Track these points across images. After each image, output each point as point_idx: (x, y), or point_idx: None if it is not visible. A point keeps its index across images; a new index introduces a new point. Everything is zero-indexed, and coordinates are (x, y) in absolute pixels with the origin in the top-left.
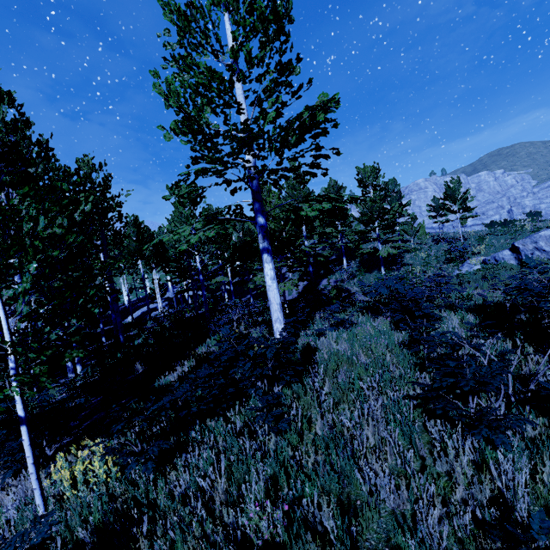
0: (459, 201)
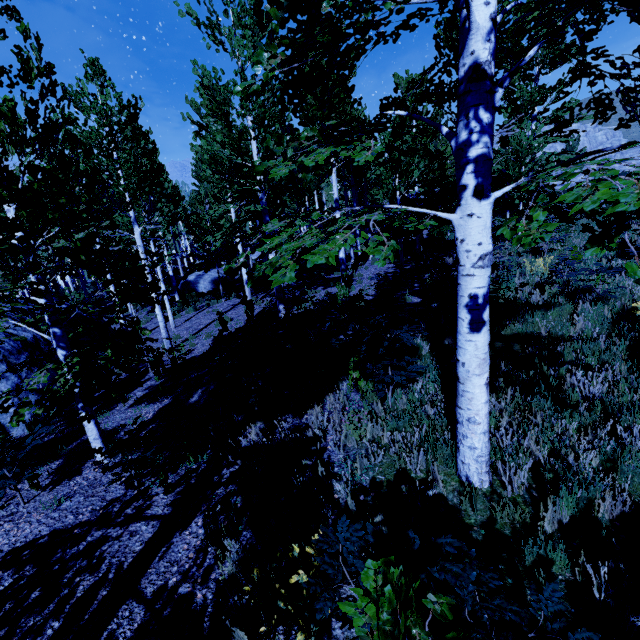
0: None
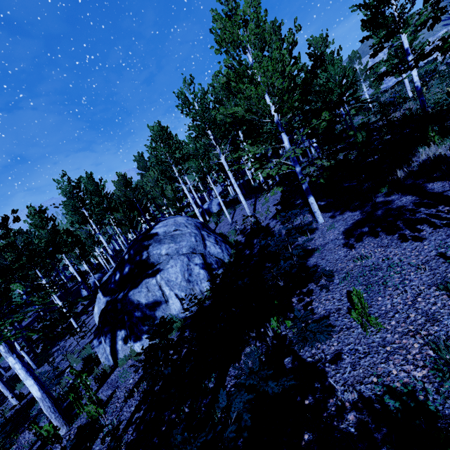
0: None
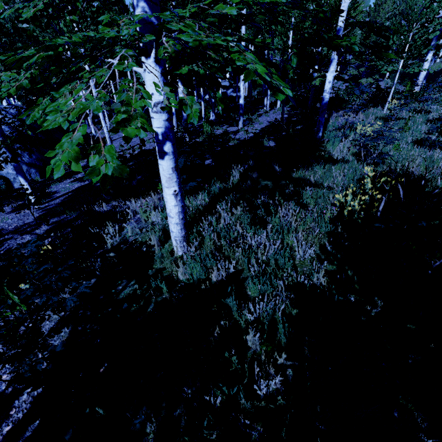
0: None
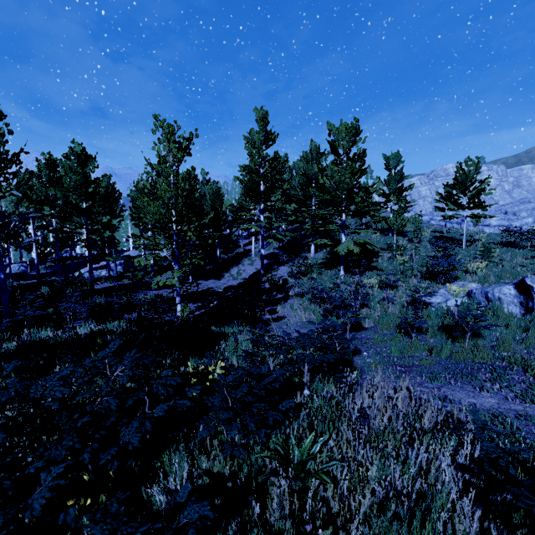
0: (472, 192)
